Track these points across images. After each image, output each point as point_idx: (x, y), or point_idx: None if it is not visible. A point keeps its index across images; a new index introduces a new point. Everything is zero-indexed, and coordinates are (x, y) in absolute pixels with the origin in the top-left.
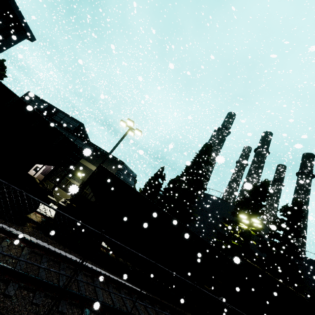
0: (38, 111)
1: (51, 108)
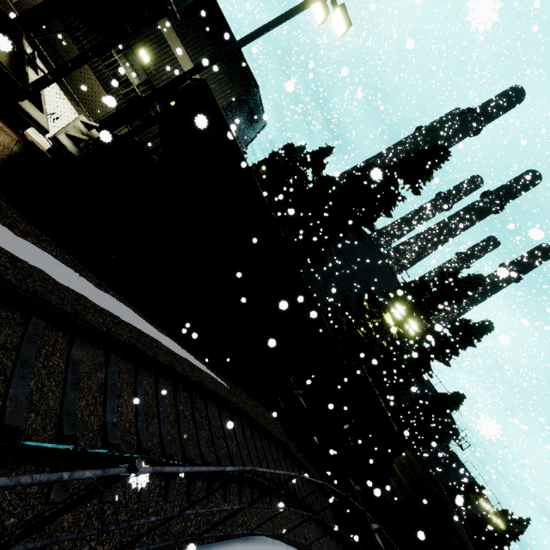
0: None
1: None
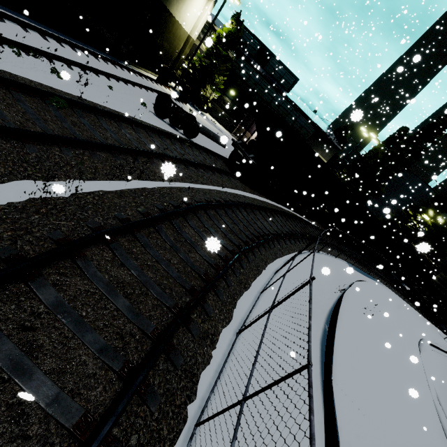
0: (263, 75)
1: (263, 51)
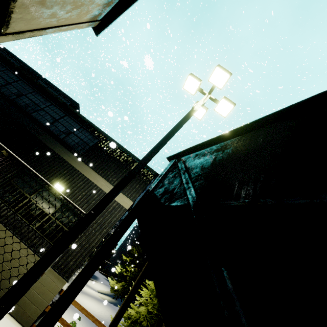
0: None
1: (25, 69)
